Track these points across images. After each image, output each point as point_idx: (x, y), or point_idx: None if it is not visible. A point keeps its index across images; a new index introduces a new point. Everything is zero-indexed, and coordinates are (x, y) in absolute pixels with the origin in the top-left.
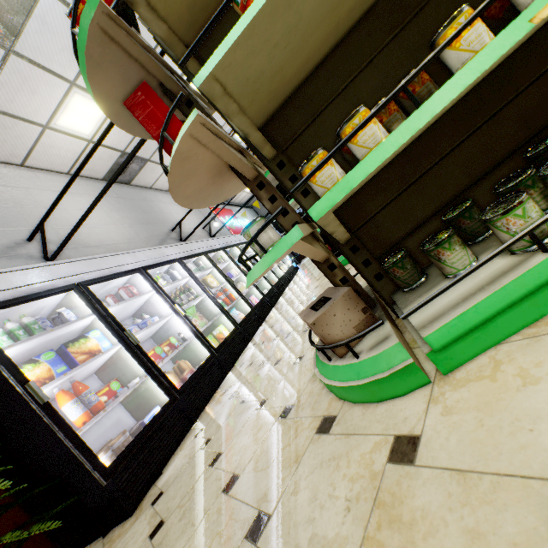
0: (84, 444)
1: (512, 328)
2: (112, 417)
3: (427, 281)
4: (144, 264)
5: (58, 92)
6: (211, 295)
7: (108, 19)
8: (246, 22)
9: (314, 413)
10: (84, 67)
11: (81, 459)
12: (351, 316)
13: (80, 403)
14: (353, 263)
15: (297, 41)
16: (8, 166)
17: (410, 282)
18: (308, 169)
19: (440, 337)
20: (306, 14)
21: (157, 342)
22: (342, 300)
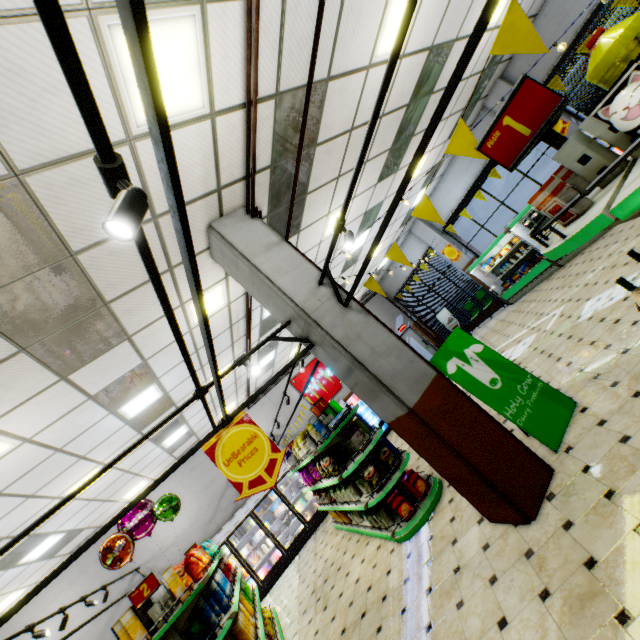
0: None
1: None
2: None
3: None
4: None
5: (116, 504)
6: None
7: None
8: None
9: None
10: None
11: None
12: None
13: None
14: None
15: None
16: None
17: None
18: None
19: None
20: None
21: None
22: None
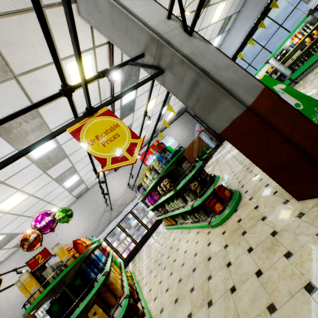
0: None
1: None
2: None
3: None
4: None
5: None
6: None
7: None
8: None
9: None
10: None
11: None
12: None
13: None
14: None
15: None
16: None
17: None
18: None
19: None
20: None
21: None
22: None
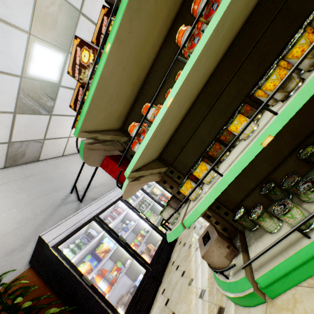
0: (110, 304)
1: (301, 277)
2: (121, 281)
3: (260, 227)
4: (121, 194)
5: (71, 121)
6: (157, 201)
7: (88, 145)
8: (139, 154)
9: (214, 301)
10: (83, 160)
11: (111, 312)
12: (221, 250)
13: (105, 281)
14: (219, 214)
15: (164, 135)
16: (58, 158)
17: (251, 227)
18: (181, 190)
19: (263, 281)
20: (164, 130)
21: (135, 233)
22: (214, 242)
